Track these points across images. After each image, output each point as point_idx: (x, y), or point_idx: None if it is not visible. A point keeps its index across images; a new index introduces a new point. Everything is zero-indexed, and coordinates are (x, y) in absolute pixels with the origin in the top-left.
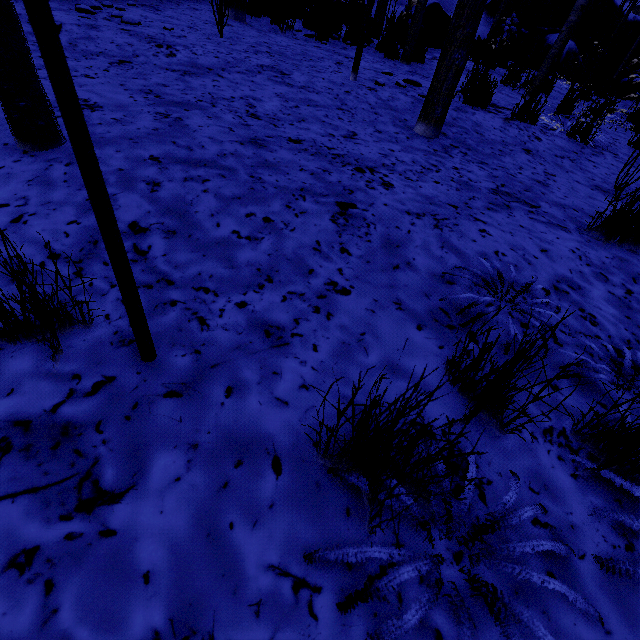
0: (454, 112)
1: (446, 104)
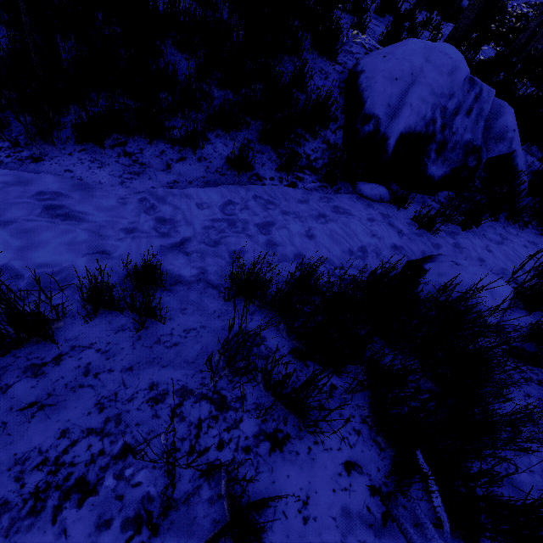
0: (423, 12)
1: (425, 4)
